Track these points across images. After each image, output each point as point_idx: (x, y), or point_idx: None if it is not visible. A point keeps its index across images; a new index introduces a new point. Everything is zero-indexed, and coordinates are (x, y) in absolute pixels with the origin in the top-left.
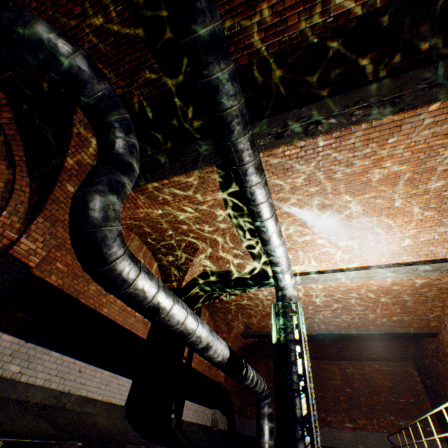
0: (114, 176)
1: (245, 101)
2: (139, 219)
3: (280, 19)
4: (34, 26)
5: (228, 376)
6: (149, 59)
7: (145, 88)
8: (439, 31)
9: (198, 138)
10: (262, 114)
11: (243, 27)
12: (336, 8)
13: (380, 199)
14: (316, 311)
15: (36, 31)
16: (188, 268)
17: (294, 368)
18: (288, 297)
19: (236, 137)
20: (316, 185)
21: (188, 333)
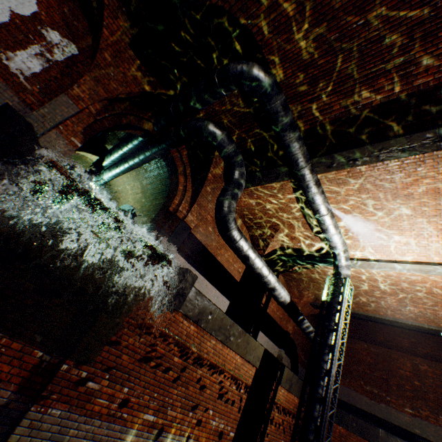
0: (234, 191)
1: (307, 146)
2: (241, 207)
3: (328, 106)
4: (208, 127)
5: (296, 333)
6: (255, 126)
7: (251, 139)
8: (436, 110)
9: (279, 165)
10: (318, 154)
11: (306, 111)
12: (362, 100)
13: (425, 208)
14: (381, 297)
15: (209, 129)
16: (270, 242)
17: (332, 318)
18: (341, 274)
19: (300, 168)
20: (364, 194)
21: (263, 276)
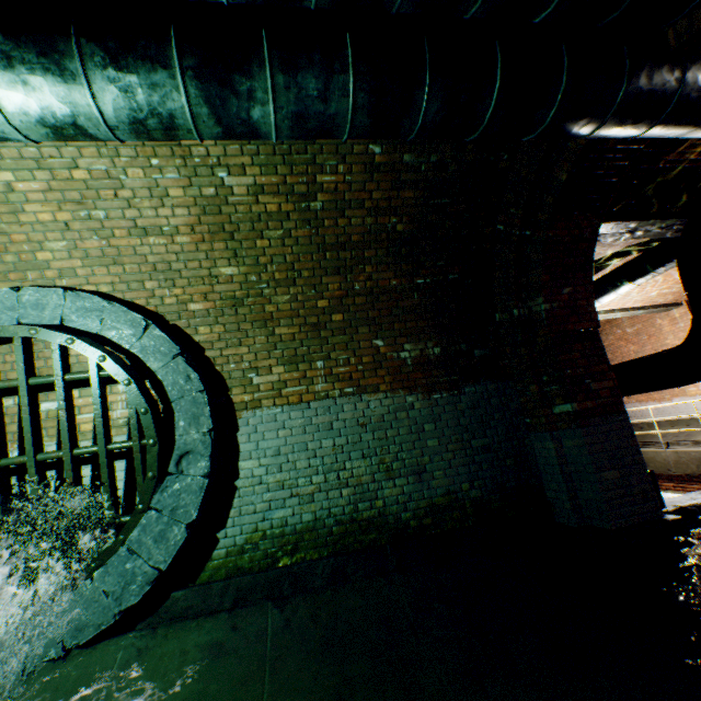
0: None
1: None
2: None
3: None
4: None
5: None
6: None
7: None
8: None
9: None
10: None
11: None
12: None
13: None
14: None
15: None
16: None
17: None
18: None
19: None
20: None
21: None
